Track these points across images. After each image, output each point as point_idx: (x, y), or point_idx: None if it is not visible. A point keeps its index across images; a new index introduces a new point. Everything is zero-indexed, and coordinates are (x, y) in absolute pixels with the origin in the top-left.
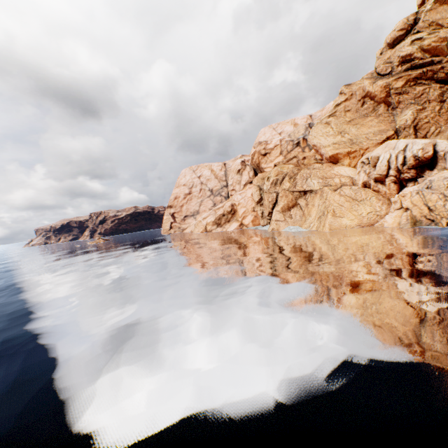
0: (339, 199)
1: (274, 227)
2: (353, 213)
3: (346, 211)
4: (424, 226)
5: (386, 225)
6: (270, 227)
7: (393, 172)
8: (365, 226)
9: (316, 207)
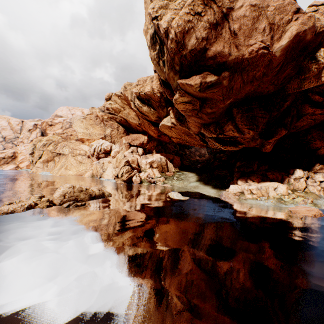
0: (73, 161)
1: (34, 171)
2: (76, 168)
3: (73, 167)
4: (95, 178)
5: (85, 176)
6: (32, 171)
7: (96, 153)
8: (78, 175)
9: (62, 163)
